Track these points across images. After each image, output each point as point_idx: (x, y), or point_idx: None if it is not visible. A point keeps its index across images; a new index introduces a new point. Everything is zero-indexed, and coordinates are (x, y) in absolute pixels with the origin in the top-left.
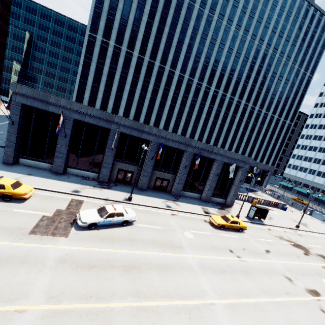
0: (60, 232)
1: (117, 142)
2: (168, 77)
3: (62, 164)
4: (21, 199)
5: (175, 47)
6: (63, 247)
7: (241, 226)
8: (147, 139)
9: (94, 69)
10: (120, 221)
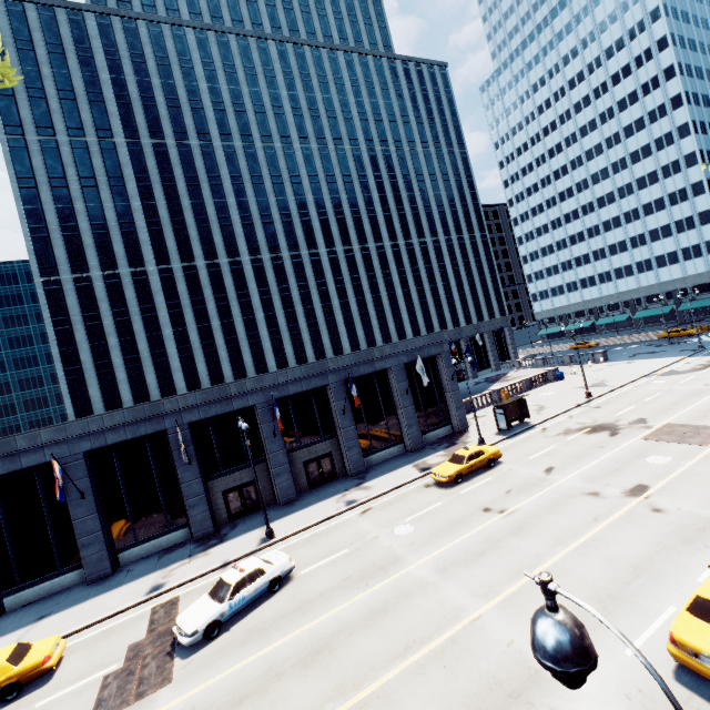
0: (152, 684)
1: (192, 445)
2: (234, 274)
3: (102, 555)
4: (43, 677)
5: (218, 222)
6: (169, 706)
7: (489, 454)
8: (244, 407)
9: (85, 335)
10: (263, 587)
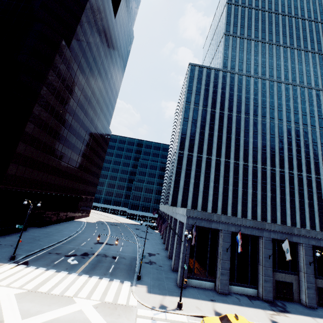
0: None
1: (271, 249)
2: (244, 169)
3: (227, 282)
4: None
5: (243, 147)
6: None
7: None
8: (297, 242)
9: (184, 175)
10: None
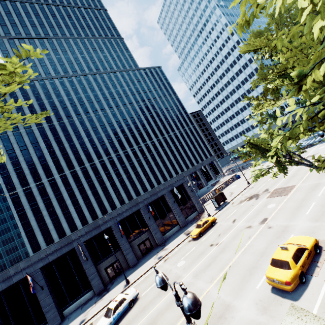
0: None
1: (87, 251)
2: (93, 169)
3: (55, 314)
4: None
5: (82, 149)
6: None
7: (211, 220)
8: (106, 228)
9: (31, 213)
10: (126, 306)
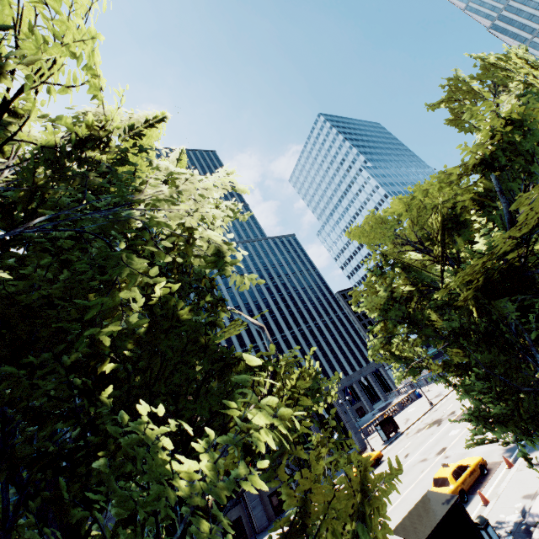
0: None
1: None
2: None
3: None
4: None
5: None
6: None
7: (375, 456)
8: None
9: None
10: None
